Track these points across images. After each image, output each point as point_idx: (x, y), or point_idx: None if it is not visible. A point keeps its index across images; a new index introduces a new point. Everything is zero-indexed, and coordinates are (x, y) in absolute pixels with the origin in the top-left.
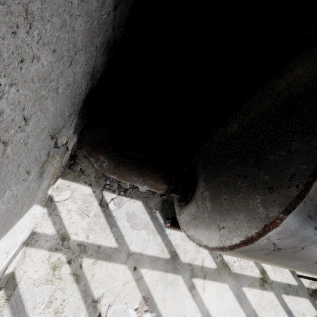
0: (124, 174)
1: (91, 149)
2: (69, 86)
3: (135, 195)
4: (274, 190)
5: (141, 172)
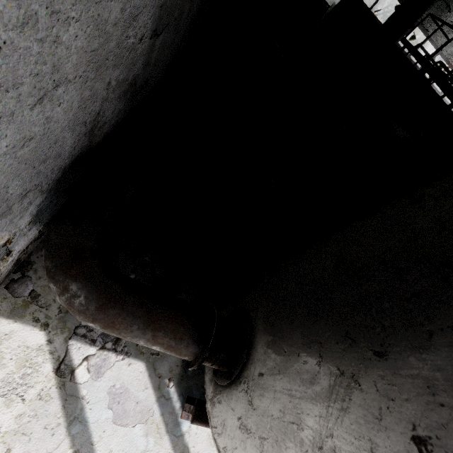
0: (115, 324)
1: (55, 266)
2: (30, 142)
3: (134, 350)
4: (430, 452)
5: (151, 321)
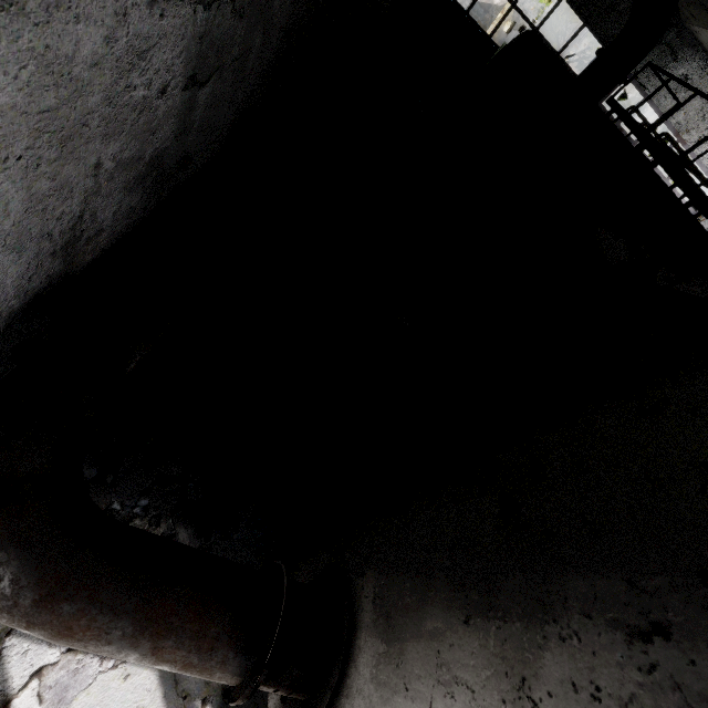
0: (74, 631)
1: None
2: None
3: None
4: None
5: (151, 619)
